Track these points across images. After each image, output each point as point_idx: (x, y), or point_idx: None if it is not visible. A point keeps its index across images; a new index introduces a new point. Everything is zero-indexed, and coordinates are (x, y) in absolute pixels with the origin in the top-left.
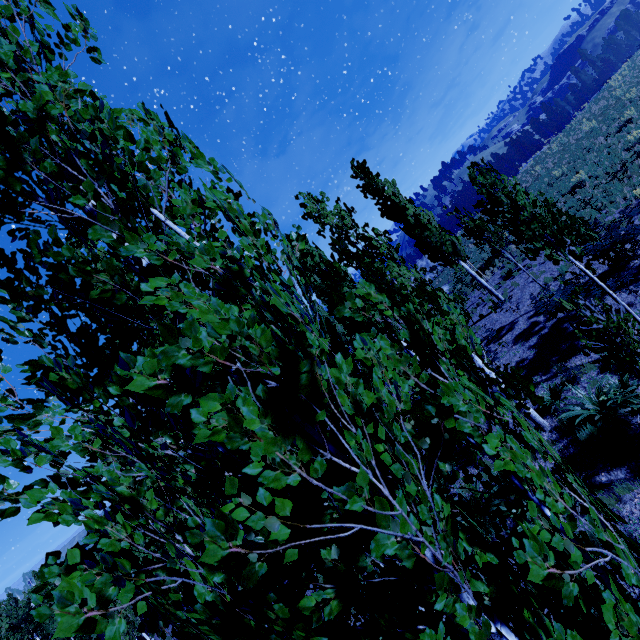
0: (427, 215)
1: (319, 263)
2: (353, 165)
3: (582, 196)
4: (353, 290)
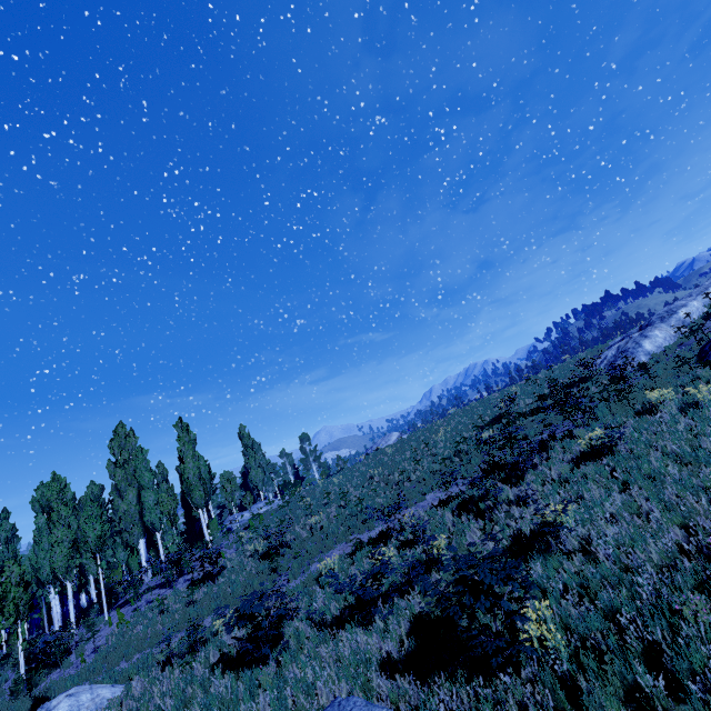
0: (189, 473)
1: (141, 468)
2: (179, 419)
3: (298, 501)
4: (146, 495)
